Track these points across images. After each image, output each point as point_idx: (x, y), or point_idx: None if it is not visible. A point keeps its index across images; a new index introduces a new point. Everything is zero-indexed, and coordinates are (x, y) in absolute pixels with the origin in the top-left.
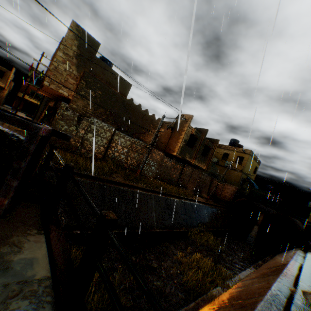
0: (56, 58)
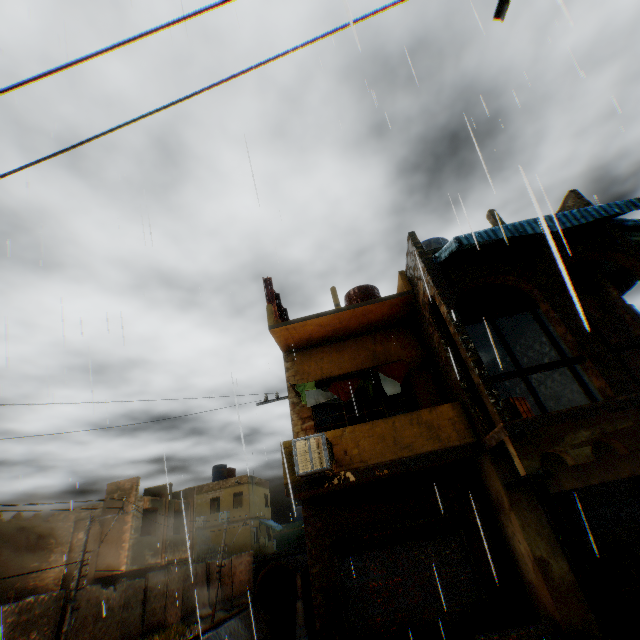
0: None
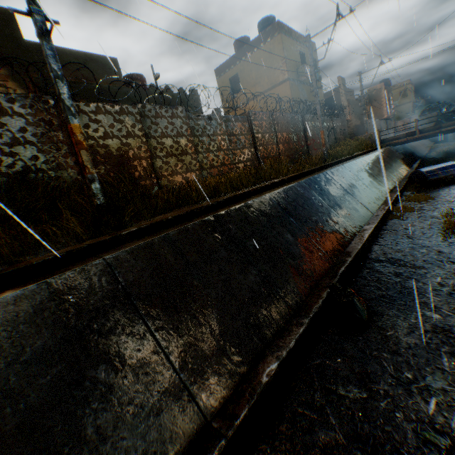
0: (343, 102)
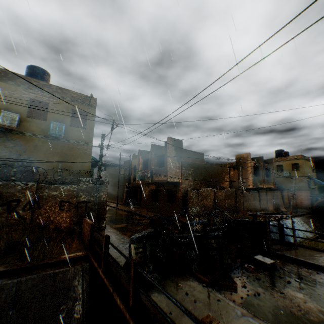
0: (168, 162)
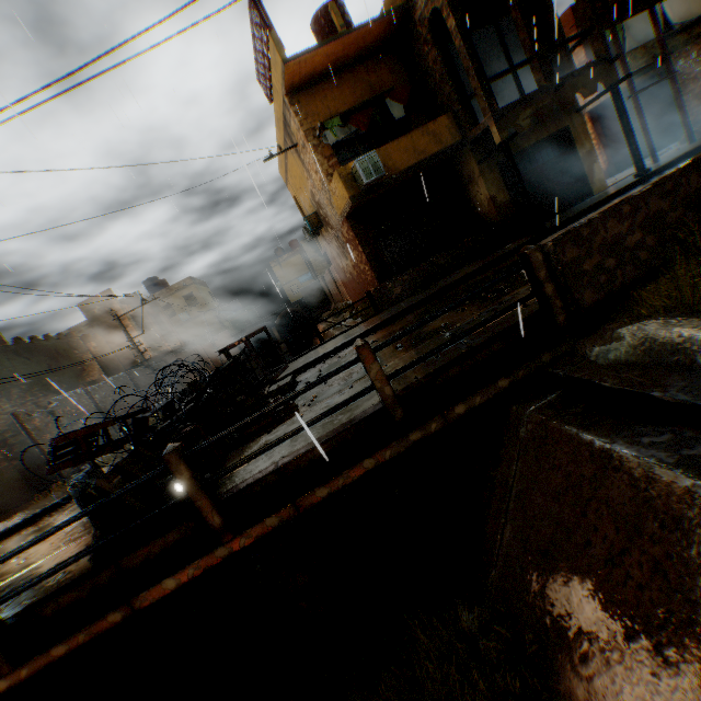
0: None
